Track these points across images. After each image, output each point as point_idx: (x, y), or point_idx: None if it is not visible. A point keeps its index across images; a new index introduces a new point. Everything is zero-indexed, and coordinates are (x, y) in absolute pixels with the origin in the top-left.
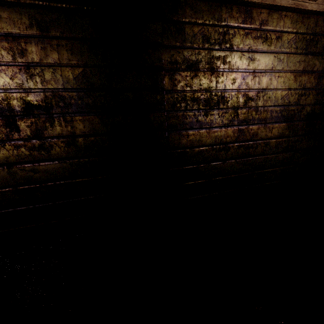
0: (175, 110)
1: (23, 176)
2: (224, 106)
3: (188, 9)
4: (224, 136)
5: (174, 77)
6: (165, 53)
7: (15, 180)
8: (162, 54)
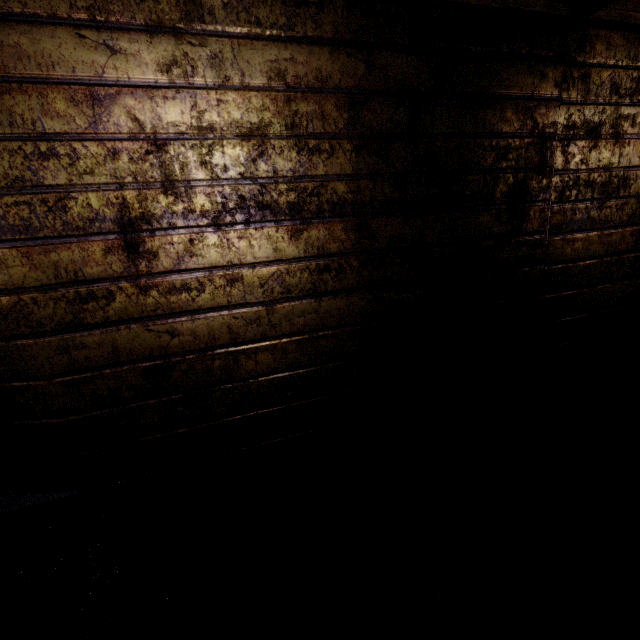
0: (563, 201)
1: (363, 309)
2: (625, 193)
3: (597, 45)
4: (618, 242)
5: (568, 150)
6: (562, 113)
7: (353, 316)
8: (558, 114)
